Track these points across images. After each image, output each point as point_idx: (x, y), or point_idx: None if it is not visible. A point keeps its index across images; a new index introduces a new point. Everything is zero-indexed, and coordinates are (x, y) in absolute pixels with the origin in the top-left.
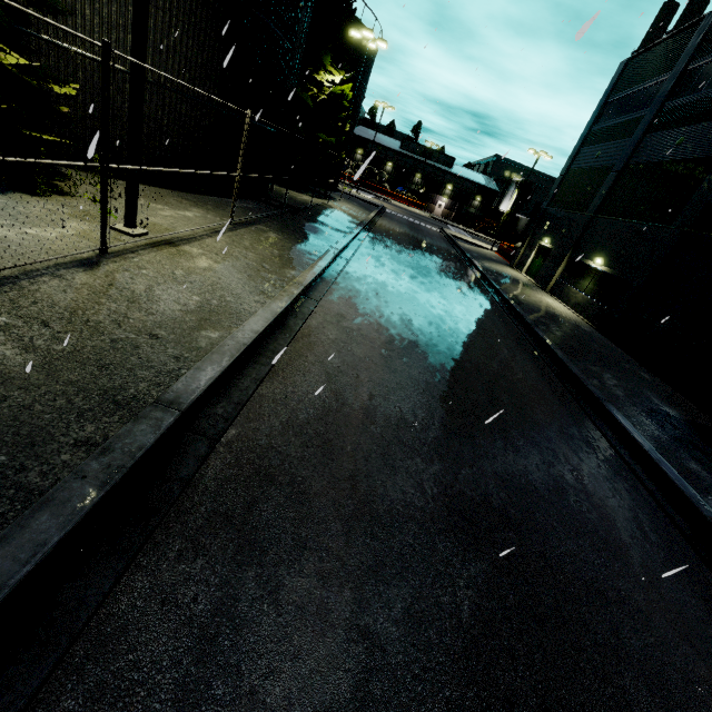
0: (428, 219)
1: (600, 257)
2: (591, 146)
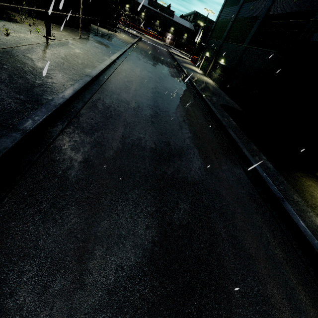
0: (162, 45)
1: (223, 59)
2: (226, 8)
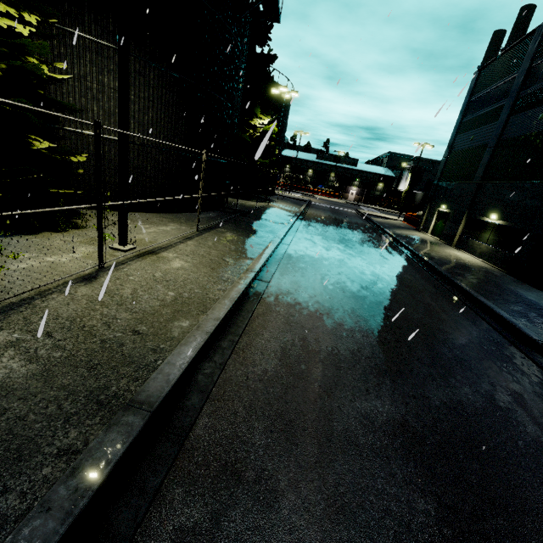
0: (345, 204)
1: (494, 213)
2: (464, 133)
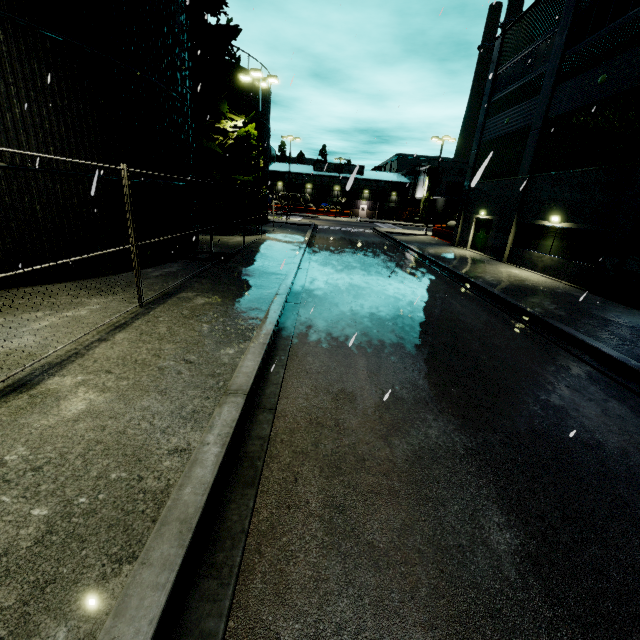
0: (358, 223)
1: (554, 214)
2: (495, 116)
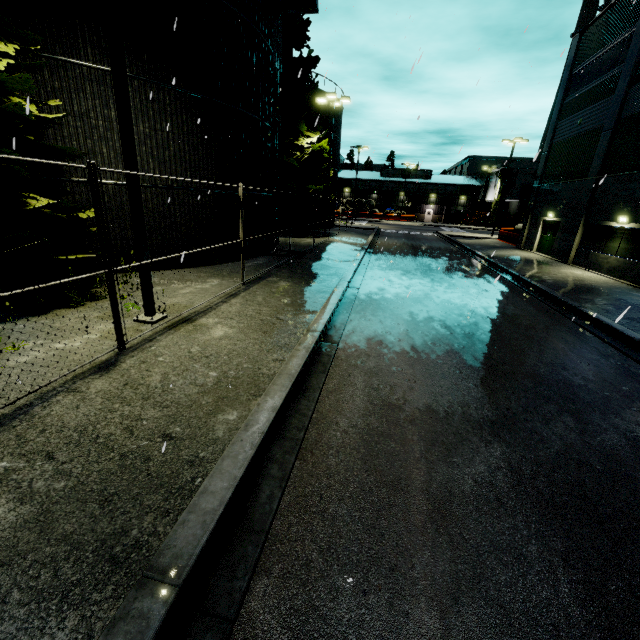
0: (422, 227)
1: (622, 215)
2: (568, 117)
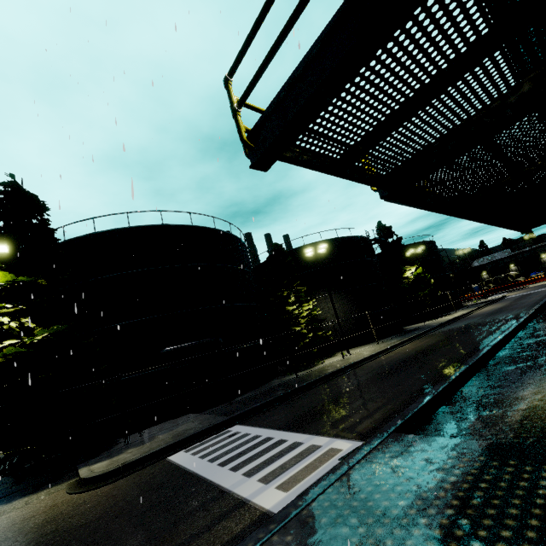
0: None
1: None
2: None
